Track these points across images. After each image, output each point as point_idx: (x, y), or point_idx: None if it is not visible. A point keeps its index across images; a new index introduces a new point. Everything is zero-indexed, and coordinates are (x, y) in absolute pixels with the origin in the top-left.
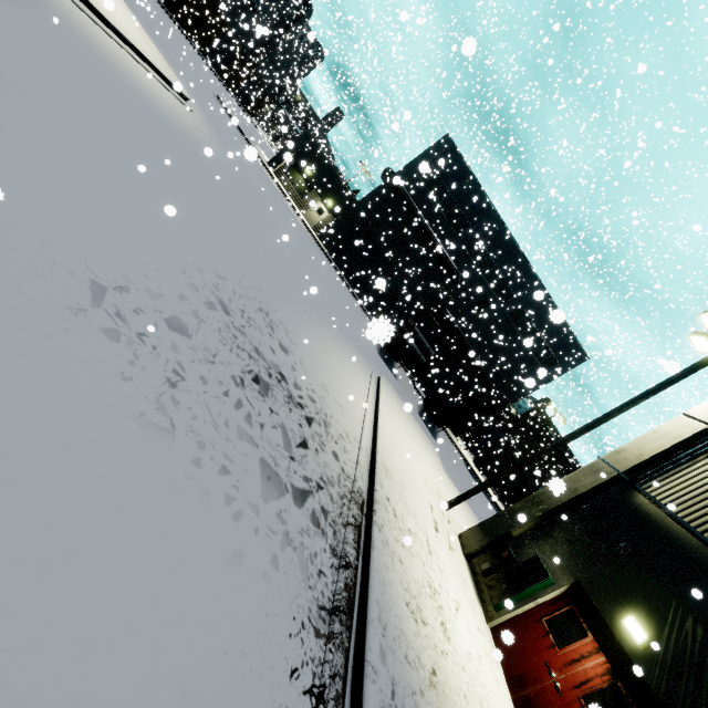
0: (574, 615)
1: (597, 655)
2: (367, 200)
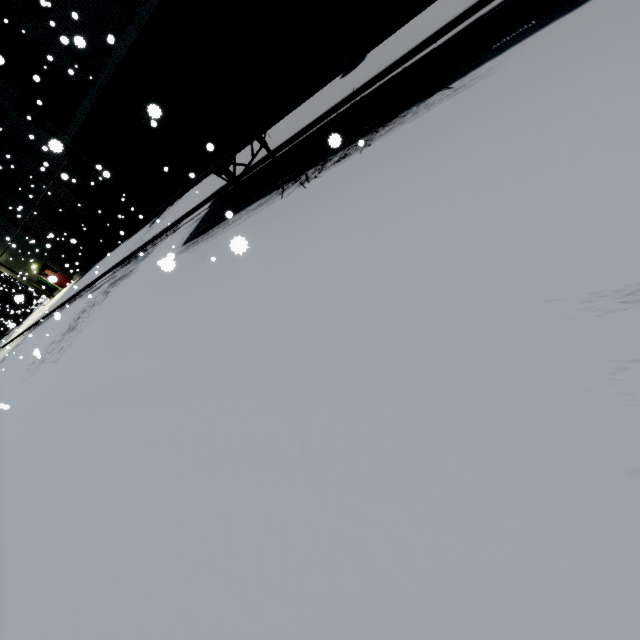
0: (44, 274)
1: (47, 271)
2: None
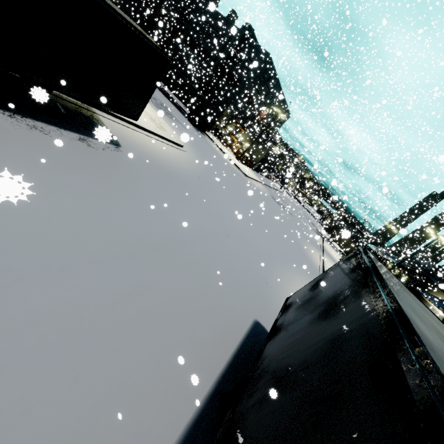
0: None
1: None
2: None
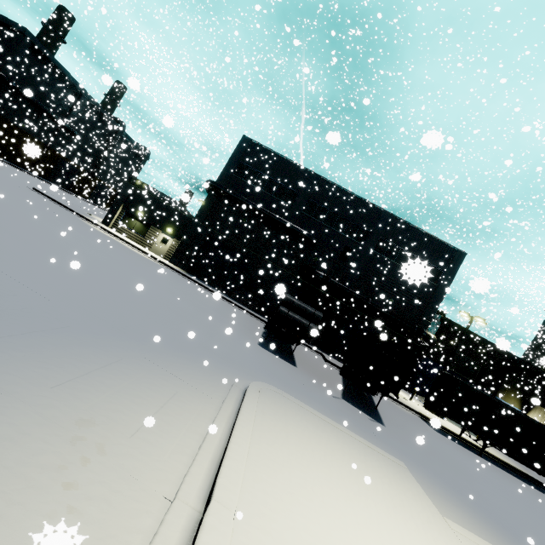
0: None
1: None
2: (201, 213)
